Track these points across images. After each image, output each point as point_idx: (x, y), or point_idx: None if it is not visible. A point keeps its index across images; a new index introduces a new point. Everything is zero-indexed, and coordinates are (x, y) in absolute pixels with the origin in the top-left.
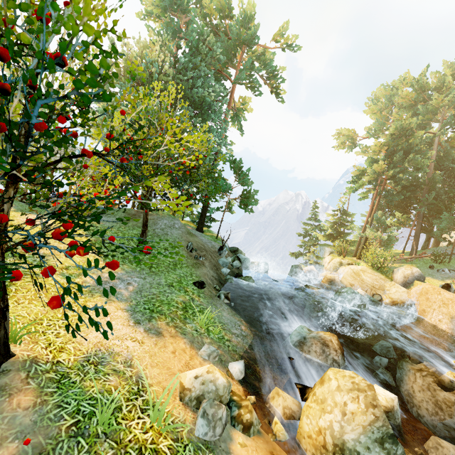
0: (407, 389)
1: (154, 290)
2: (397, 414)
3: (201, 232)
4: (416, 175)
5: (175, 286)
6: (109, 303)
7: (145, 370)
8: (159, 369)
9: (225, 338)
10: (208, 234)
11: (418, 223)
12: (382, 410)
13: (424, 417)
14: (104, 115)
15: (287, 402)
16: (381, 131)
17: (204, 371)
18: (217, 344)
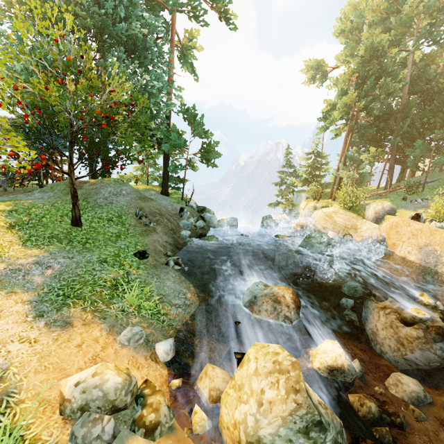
0: (371, 328)
1: (80, 270)
2: (346, 370)
3: (166, 195)
4: (390, 103)
5: (109, 261)
6: (8, 297)
7: (22, 381)
8: (46, 374)
9: (161, 313)
10: (174, 196)
11: (392, 155)
12: (306, 395)
13: (386, 354)
14: None
15: (215, 382)
16: (352, 57)
17: (90, 374)
18: (148, 322)
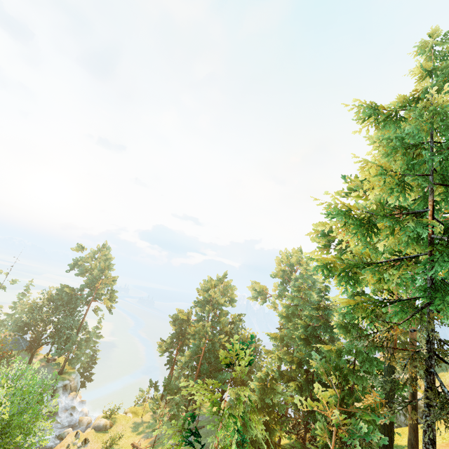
0: None
1: None
2: None
3: (60, 374)
4: None
5: None
6: None
7: None
8: None
9: None
10: (63, 376)
11: None
12: None
13: None
14: (2, 331)
15: None
16: None
17: None
18: None
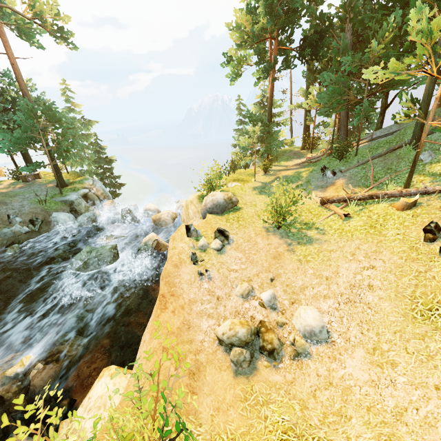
0: None
1: None
2: None
3: (61, 187)
4: None
5: None
6: None
7: None
8: None
9: None
10: (70, 187)
11: None
12: None
13: None
14: None
15: None
16: None
17: None
18: None
